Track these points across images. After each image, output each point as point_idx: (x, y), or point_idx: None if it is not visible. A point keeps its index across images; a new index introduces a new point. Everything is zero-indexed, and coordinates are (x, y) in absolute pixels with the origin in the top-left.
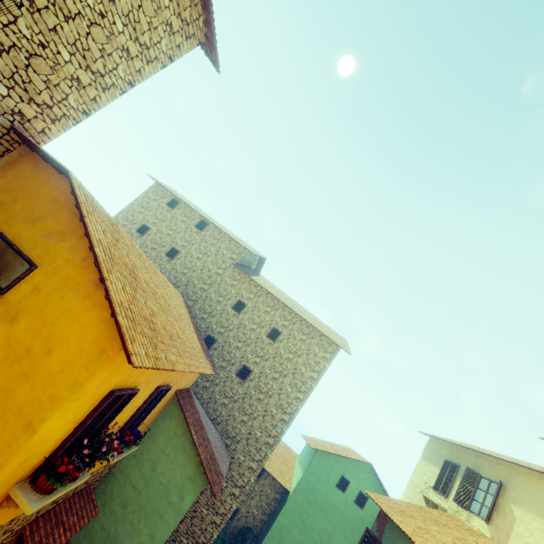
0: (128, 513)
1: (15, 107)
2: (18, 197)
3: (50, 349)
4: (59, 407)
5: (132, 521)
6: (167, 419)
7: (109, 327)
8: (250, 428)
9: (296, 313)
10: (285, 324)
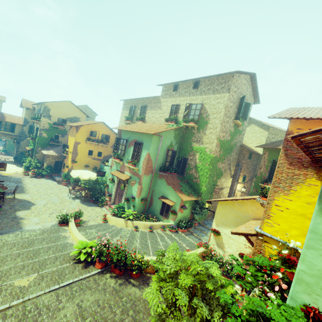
0: None
1: None
2: None
3: None
4: None
5: None
6: None
7: None
8: None
9: None
10: None
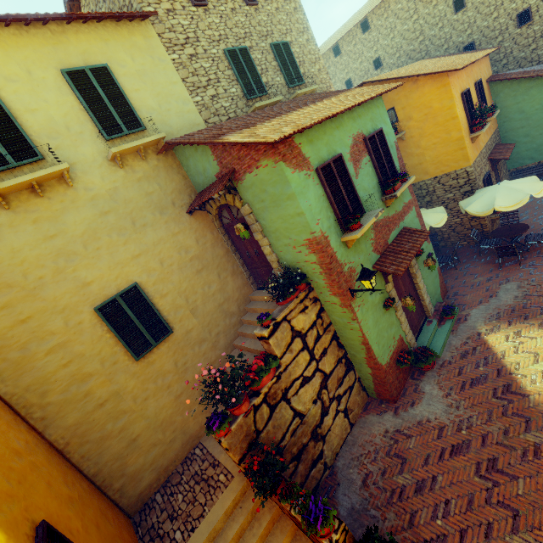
0: (534, 135)
1: None
2: None
3: (430, 107)
4: (454, 107)
5: (540, 134)
6: (499, 94)
7: (436, 81)
8: None
9: None
10: None
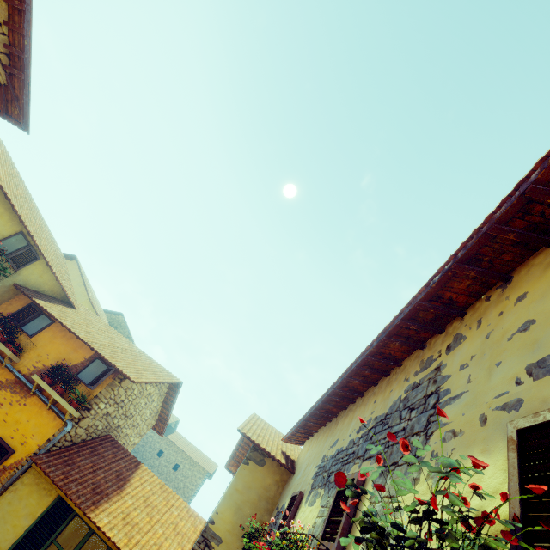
0: None
1: None
2: None
3: None
4: None
5: None
6: None
7: None
8: None
9: (187, 454)
10: (182, 461)
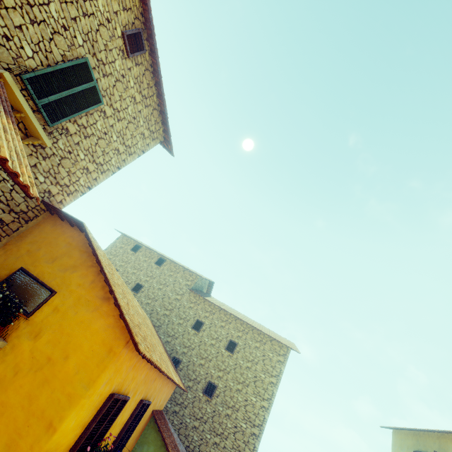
0: None
1: (47, 188)
2: (41, 246)
3: (67, 355)
4: (76, 404)
5: None
6: (145, 445)
7: (114, 330)
8: (223, 450)
9: (247, 323)
10: (239, 335)
